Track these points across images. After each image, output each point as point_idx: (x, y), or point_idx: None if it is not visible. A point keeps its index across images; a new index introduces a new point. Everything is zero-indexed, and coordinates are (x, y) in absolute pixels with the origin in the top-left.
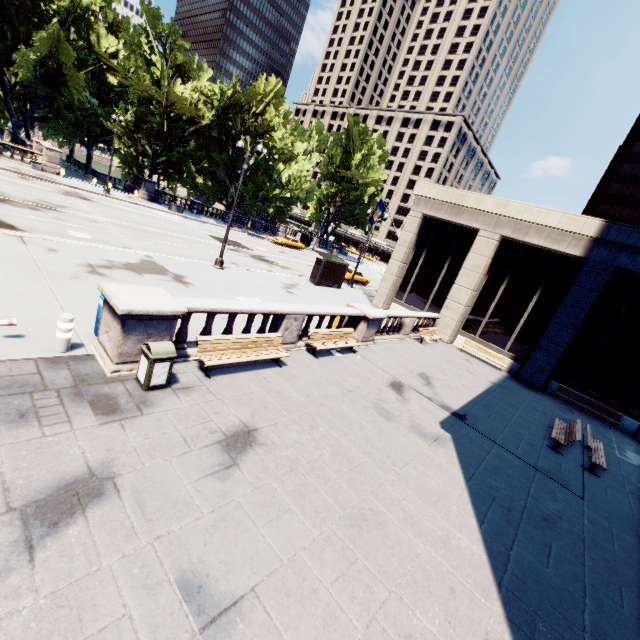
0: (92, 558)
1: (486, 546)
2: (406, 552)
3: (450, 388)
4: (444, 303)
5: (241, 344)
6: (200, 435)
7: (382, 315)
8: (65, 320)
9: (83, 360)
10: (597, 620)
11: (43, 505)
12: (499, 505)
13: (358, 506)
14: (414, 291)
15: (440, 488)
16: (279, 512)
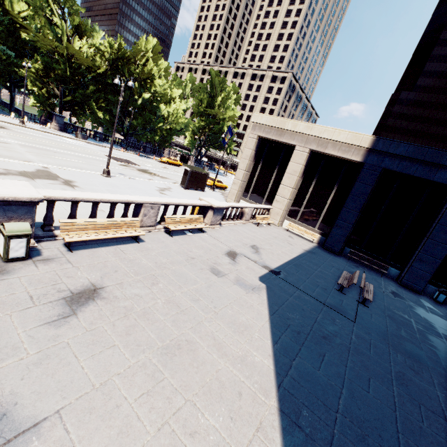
0: None
1: (275, 359)
2: (208, 369)
3: (273, 254)
4: (274, 198)
5: (102, 226)
6: (47, 294)
7: (224, 205)
8: None
9: None
10: (348, 403)
11: None
12: (292, 330)
13: (176, 339)
14: (255, 191)
15: (248, 321)
16: (103, 348)
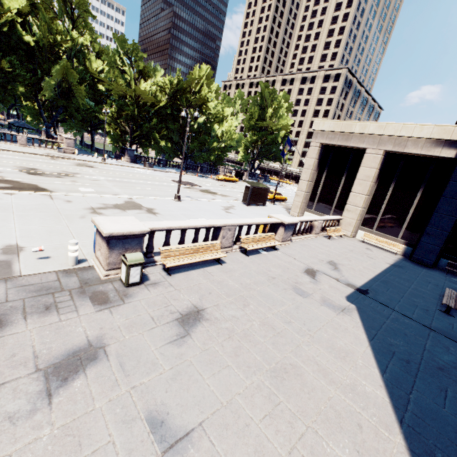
0: (89, 402)
1: (388, 391)
2: (320, 396)
3: (354, 270)
4: (344, 207)
5: (191, 250)
6: (163, 315)
7: (295, 221)
8: (72, 244)
9: (86, 270)
10: None
11: (58, 366)
12: (398, 358)
13: (281, 362)
14: (320, 201)
15: (347, 346)
16: (220, 368)
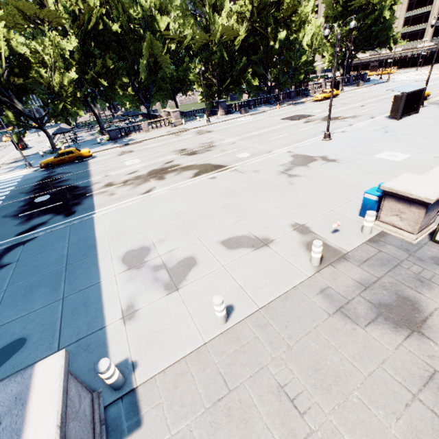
0: None
1: None
2: None
3: None
4: None
5: None
6: None
7: None
8: (373, 215)
9: (383, 236)
10: None
11: None
12: None
13: None
14: None
15: None
16: None
